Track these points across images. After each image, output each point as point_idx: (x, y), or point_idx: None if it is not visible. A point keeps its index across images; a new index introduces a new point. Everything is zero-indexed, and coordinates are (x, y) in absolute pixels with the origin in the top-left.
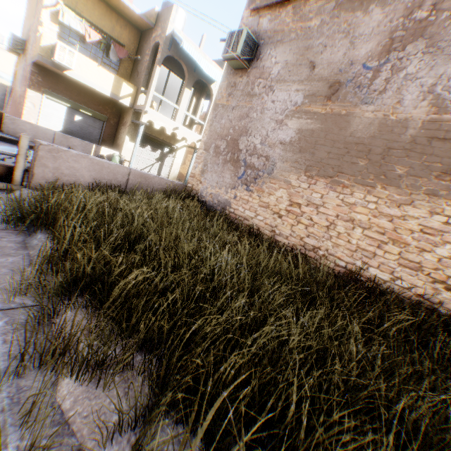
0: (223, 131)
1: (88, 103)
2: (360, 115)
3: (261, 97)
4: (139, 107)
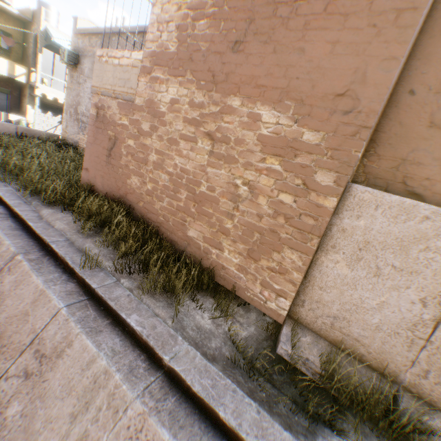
0: (72, 103)
1: None
2: None
3: (83, 85)
4: (33, 84)
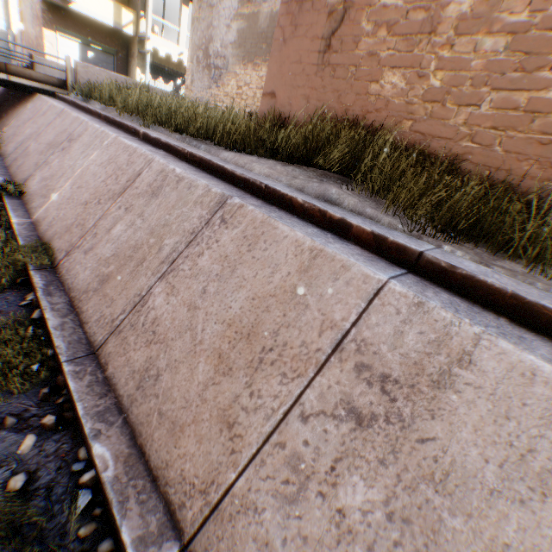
0: (199, 43)
1: (96, 38)
2: (262, 13)
3: (217, 8)
4: (142, 35)
